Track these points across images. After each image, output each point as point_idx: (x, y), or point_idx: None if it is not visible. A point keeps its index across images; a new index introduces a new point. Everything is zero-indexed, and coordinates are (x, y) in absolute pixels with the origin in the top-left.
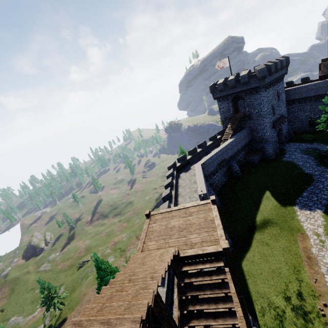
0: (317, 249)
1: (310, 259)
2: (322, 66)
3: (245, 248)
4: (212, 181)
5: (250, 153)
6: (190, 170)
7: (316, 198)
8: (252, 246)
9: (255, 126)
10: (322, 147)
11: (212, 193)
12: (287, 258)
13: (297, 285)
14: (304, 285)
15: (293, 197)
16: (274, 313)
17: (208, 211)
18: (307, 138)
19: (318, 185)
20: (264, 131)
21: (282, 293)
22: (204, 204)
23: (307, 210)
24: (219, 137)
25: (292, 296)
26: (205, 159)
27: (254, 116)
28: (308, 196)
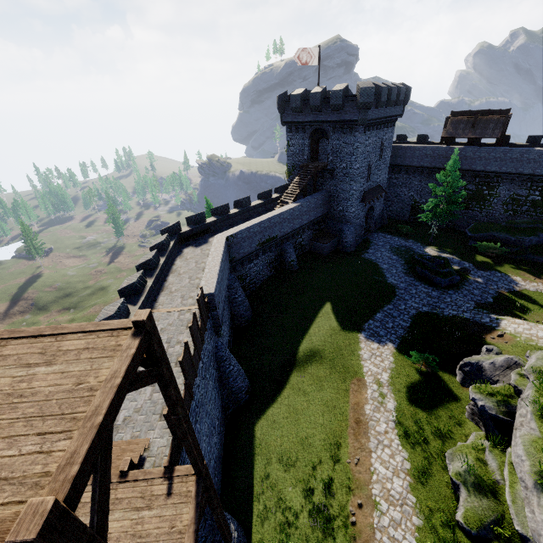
0: (373, 408)
1: (359, 423)
2: (449, 123)
3: (269, 396)
4: (246, 273)
5: (320, 236)
6: (206, 244)
7: (392, 325)
8: (282, 395)
9: (337, 192)
10: (418, 248)
11: (239, 294)
12: (328, 419)
13: (330, 467)
14: (339, 469)
15: (362, 318)
16: (281, 519)
17: (106, 356)
18: (403, 230)
19: (399, 305)
20: (347, 204)
21: (303, 482)
22: (114, 331)
23: (375, 343)
24: (276, 196)
25: (317, 487)
26: (238, 229)
27: (340, 173)
28: (382, 319)
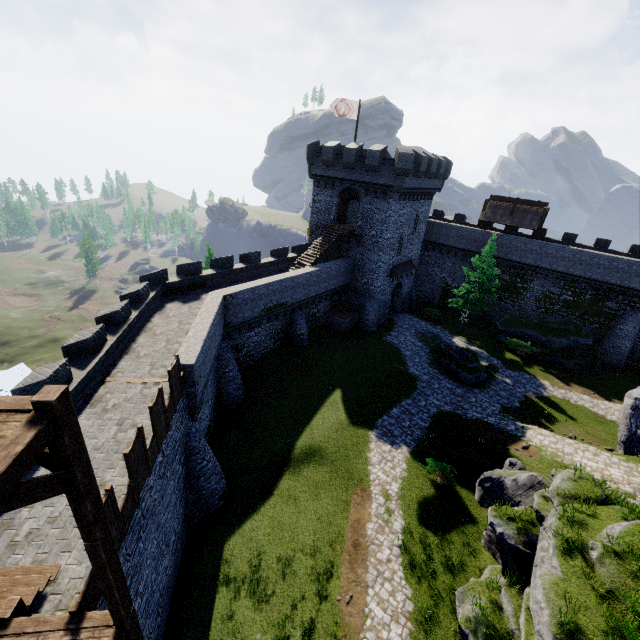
0: (376, 527)
1: (357, 547)
2: (488, 206)
3: (250, 504)
4: (243, 342)
5: (338, 309)
6: (196, 301)
7: (409, 423)
8: (266, 502)
9: (363, 261)
10: (446, 336)
11: (231, 367)
12: (320, 539)
13: (314, 606)
14: (326, 609)
15: (375, 412)
16: None
17: None
18: (432, 314)
19: (419, 400)
20: (373, 277)
21: (277, 627)
22: (1, 413)
23: (387, 444)
24: (293, 255)
25: (294, 635)
26: (240, 288)
27: (368, 241)
28: (399, 415)
